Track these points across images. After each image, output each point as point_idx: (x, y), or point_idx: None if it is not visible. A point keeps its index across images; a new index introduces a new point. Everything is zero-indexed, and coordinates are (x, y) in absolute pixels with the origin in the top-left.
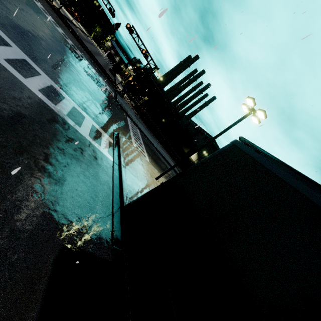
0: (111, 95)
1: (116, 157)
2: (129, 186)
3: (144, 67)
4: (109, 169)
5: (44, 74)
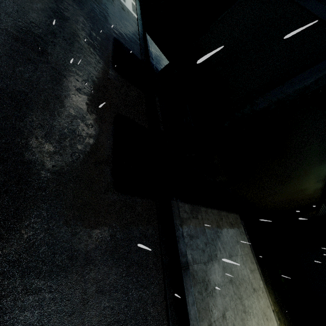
0: None
1: (139, 16)
2: None
3: None
4: (135, 22)
5: None
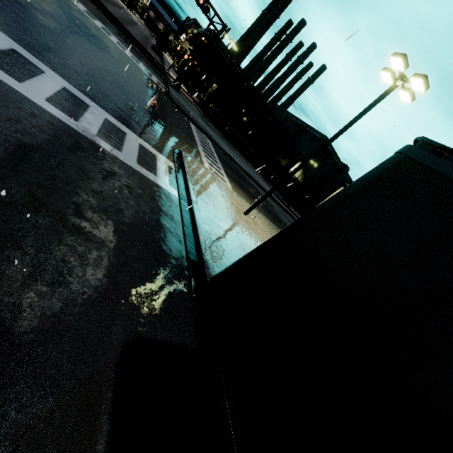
0: (161, 90)
1: (182, 190)
2: (208, 233)
3: (205, 32)
4: (175, 211)
5: (49, 71)
